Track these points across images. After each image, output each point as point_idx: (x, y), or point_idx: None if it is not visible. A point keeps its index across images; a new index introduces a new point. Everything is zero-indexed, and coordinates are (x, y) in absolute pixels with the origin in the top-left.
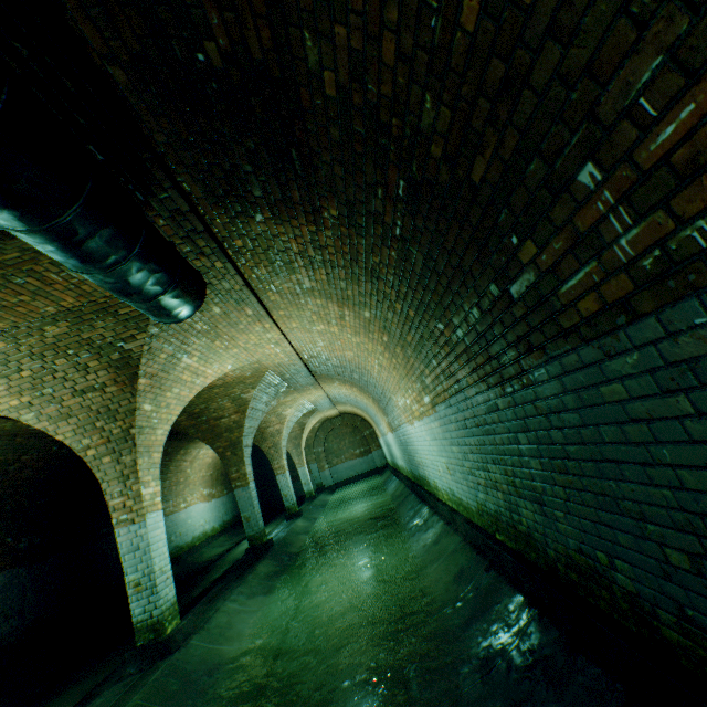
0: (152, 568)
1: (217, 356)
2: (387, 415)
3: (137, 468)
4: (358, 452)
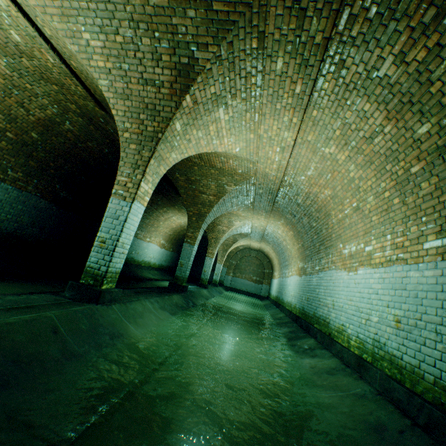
0: (118, 237)
1: (238, 130)
2: (306, 261)
3: (147, 164)
4: (254, 278)
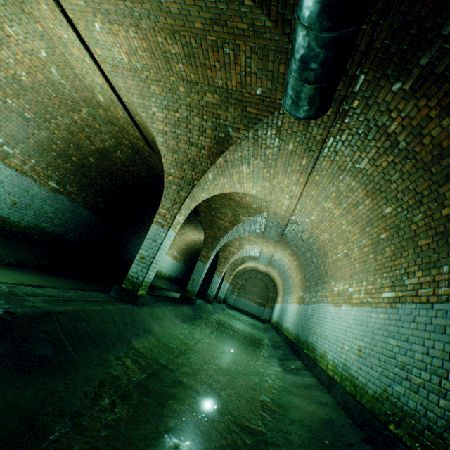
0: (154, 256)
1: (256, 179)
2: (306, 292)
3: (183, 202)
4: (258, 300)
